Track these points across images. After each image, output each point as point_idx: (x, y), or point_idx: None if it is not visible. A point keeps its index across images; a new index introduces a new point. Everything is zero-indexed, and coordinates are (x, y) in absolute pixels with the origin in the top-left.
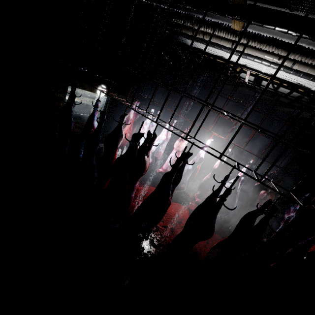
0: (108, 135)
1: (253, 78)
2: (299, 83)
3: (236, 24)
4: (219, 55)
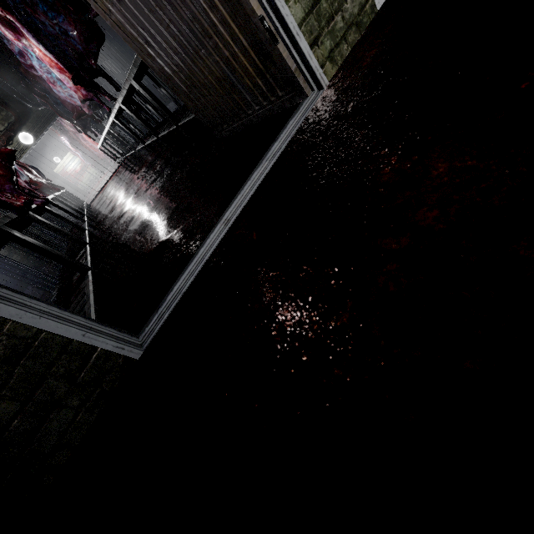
0: None
1: None
2: None
3: None
4: None
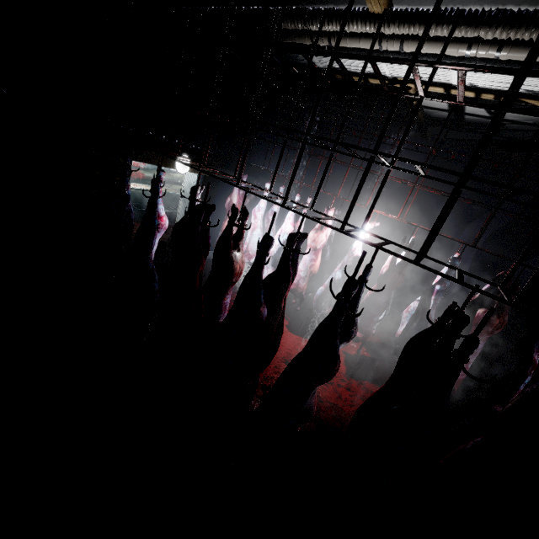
0: (177, 222)
1: (447, 104)
2: (531, 90)
3: (374, 2)
4: (371, 71)
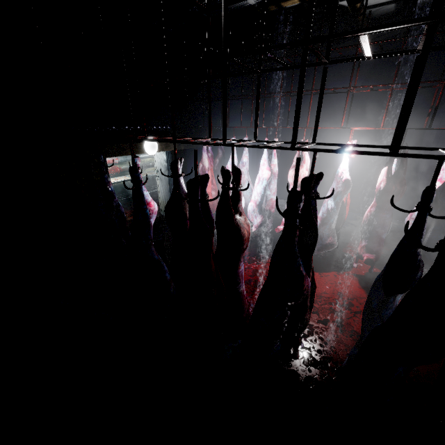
0: (167, 204)
1: None
2: None
3: None
4: None
